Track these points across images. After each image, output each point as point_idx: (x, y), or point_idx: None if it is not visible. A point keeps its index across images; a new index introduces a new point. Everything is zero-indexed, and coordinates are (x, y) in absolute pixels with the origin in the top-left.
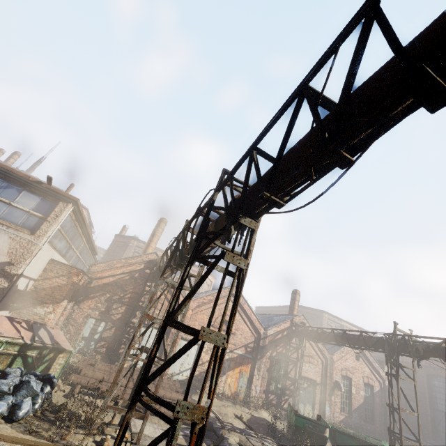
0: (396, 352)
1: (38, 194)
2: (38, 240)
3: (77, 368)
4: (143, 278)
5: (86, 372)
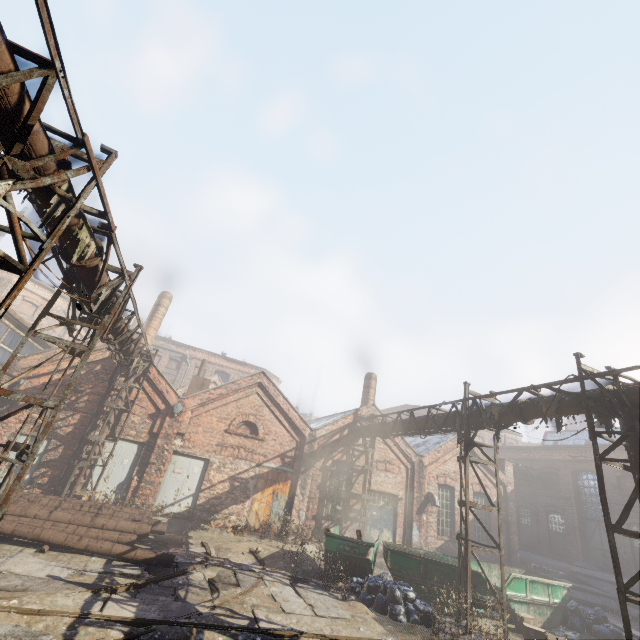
0: (466, 425)
1: None
2: None
3: None
4: (109, 371)
5: None
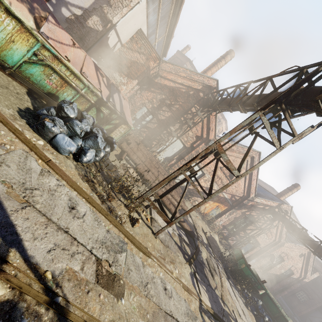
0: None
1: None
2: None
3: (128, 140)
4: (194, 98)
5: (132, 147)
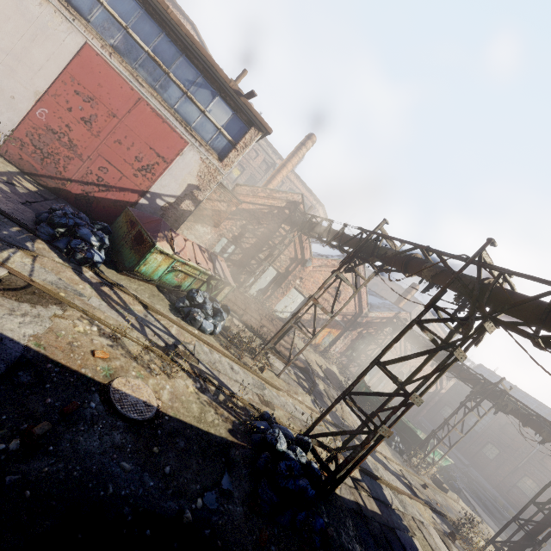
0: (484, 397)
1: (232, 107)
2: (224, 169)
3: None
4: (280, 217)
5: (231, 297)
